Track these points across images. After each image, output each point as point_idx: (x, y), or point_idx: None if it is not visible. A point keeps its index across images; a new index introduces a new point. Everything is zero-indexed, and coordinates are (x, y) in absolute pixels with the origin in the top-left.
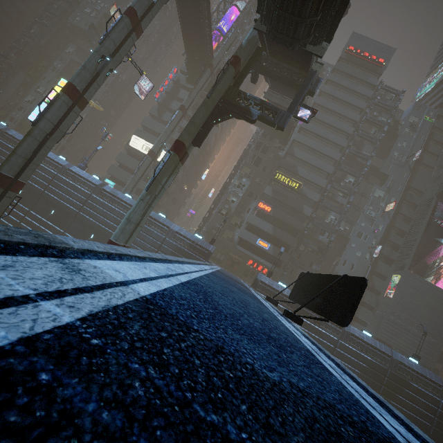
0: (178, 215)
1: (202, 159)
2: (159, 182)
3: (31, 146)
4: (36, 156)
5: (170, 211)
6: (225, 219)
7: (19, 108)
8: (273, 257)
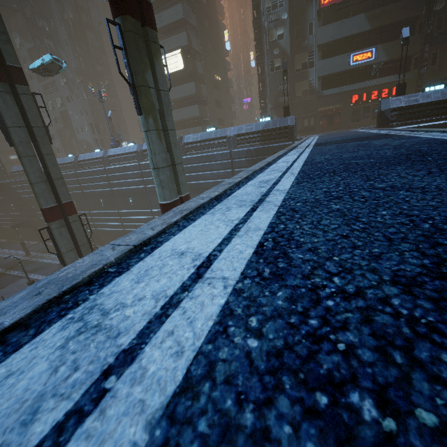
0: (235, 116)
1: (209, 23)
2: (144, 87)
3: (34, 166)
4: (50, 172)
5: (223, 119)
6: (285, 68)
7: (52, 137)
8: (389, 64)
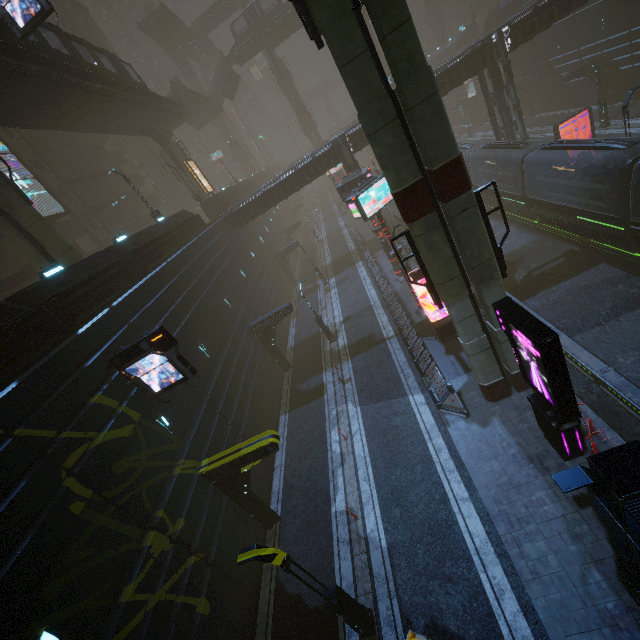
0: None
1: None
2: None
3: None
4: None
5: None
6: None
7: None
8: None
